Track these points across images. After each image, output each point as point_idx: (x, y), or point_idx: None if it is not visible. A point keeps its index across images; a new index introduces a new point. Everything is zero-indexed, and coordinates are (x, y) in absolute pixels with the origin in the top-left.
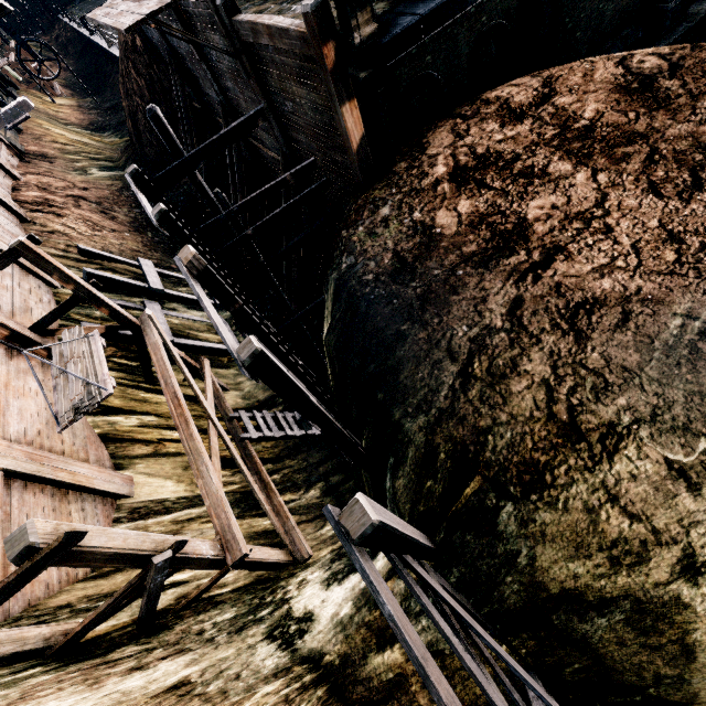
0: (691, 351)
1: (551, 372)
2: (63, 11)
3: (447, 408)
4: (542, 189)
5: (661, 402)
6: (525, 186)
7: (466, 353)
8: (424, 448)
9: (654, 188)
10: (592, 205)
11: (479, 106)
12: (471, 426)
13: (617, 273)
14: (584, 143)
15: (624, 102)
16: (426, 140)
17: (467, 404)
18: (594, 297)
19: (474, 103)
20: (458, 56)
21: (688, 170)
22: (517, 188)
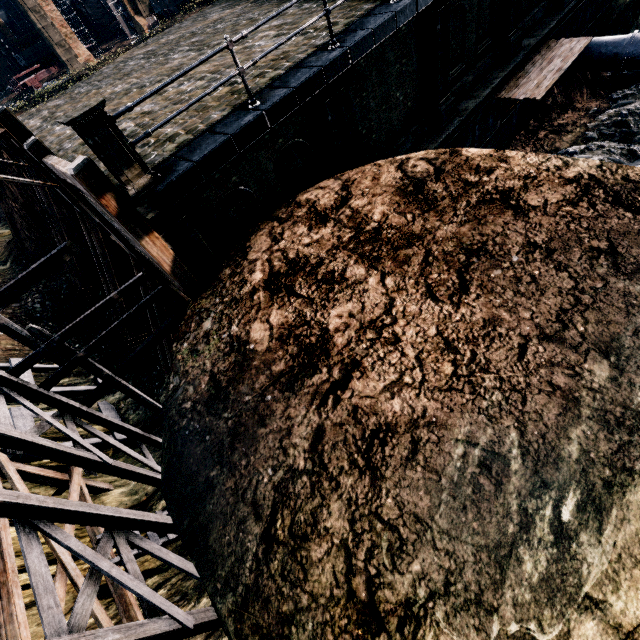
0: (474, 489)
1: (349, 528)
2: None
3: (252, 585)
4: (341, 295)
5: (452, 564)
6: (327, 293)
7: (269, 506)
8: (235, 638)
9: (431, 291)
10: (382, 312)
11: (292, 209)
12: (275, 611)
13: (405, 390)
14: (374, 246)
15: (404, 204)
16: (248, 244)
17: (270, 580)
18: (386, 422)
19: (290, 205)
20: (265, 171)
21: (456, 272)
22: (321, 294)
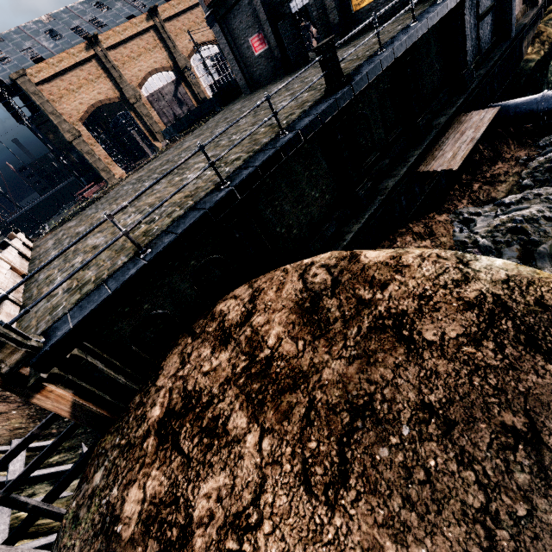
0: None
1: None
2: (40, 226)
3: None
4: (217, 458)
5: None
6: (205, 452)
7: None
8: None
9: (306, 472)
10: (250, 500)
11: (206, 322)
12: None
13: None
14: (261, 384)
15: (298, 325)
16: (163, 364)
17: None
18: None
19: (207, 315)
20: (179, 291)
21: (337, 441)
22: (199, 453)
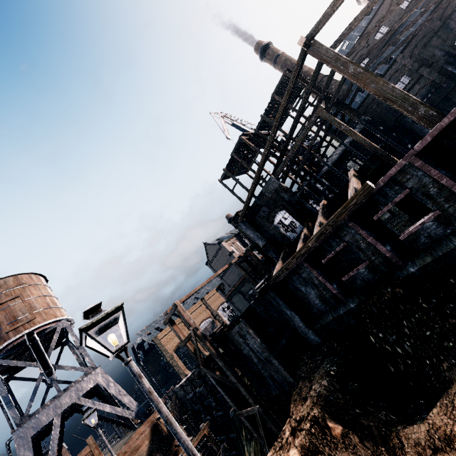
0: None
1: None
2: None
3: None
4: None
5: None
6: None
7: None
8: None
9: None
10: None
11: None
12: None
13: None
14: None
15: None
16: None
17: None
18: None
19: None
20: None
21: None
22: None
